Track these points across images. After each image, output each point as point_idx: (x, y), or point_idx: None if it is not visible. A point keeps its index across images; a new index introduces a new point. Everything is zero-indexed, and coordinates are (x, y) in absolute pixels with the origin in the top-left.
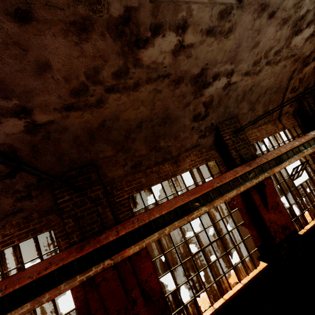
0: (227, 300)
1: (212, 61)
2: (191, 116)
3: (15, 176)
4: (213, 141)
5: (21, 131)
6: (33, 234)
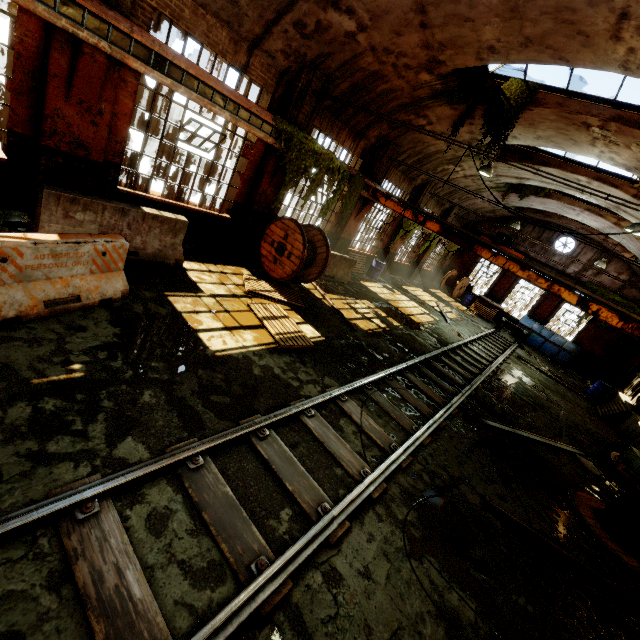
0: None
1: None
2: None
3: None
4: None
5: None
6: None
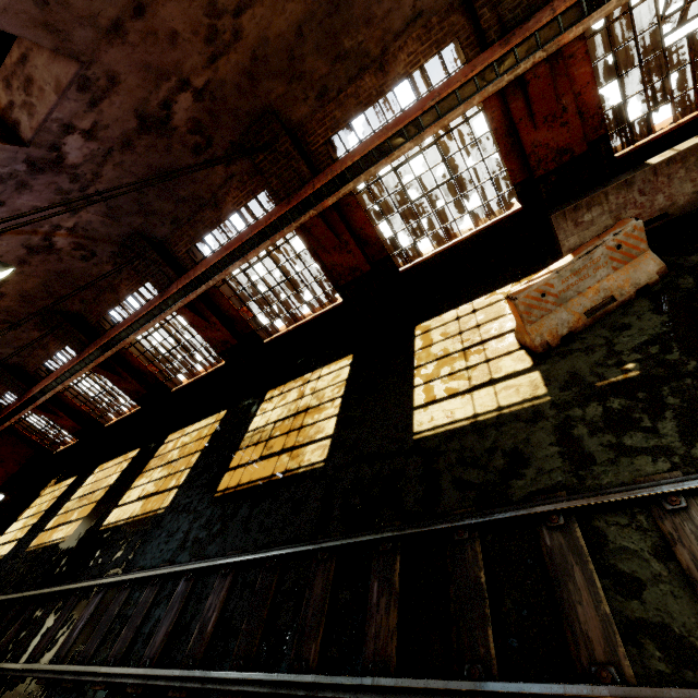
0: (451, 245)
1: None
2: None
3: (213, 145)
4: None
5: (193, 103)
6: (253, 195)
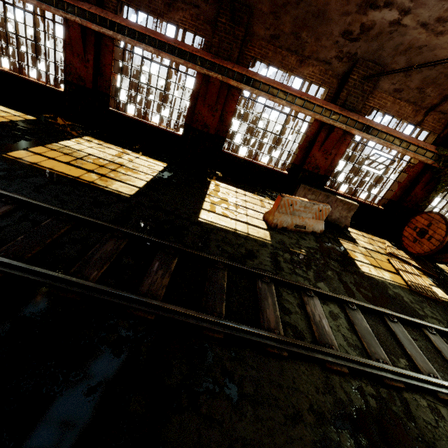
0: (253, 162)
1: None
2: (343, 28)
3: None
4: (344, 72)
5: None
6: (196, 30)
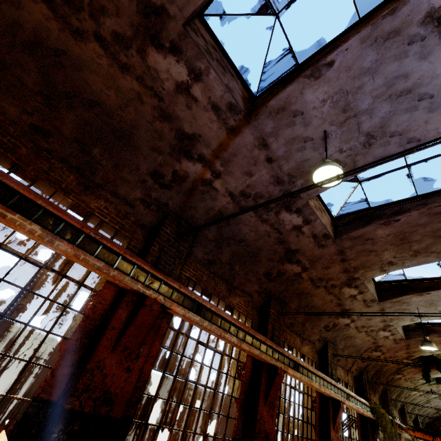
0: None
1: (354, 309)
2: (326, 323)
3: (269, 282)
4: (319, 349)
5: (295, 272)
6: (247, 314)
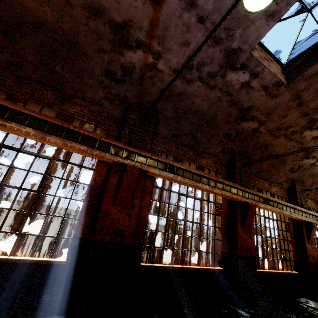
0: (278, 272)
1: None
2: (290, 167)
3: (230, 142)
4: (287, 188)
5: (252, 128)
6: (216, 170)
